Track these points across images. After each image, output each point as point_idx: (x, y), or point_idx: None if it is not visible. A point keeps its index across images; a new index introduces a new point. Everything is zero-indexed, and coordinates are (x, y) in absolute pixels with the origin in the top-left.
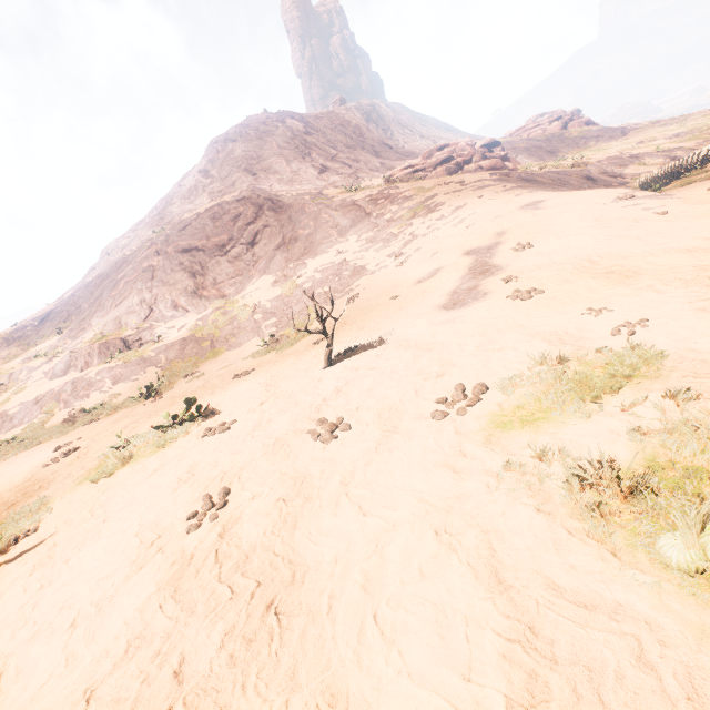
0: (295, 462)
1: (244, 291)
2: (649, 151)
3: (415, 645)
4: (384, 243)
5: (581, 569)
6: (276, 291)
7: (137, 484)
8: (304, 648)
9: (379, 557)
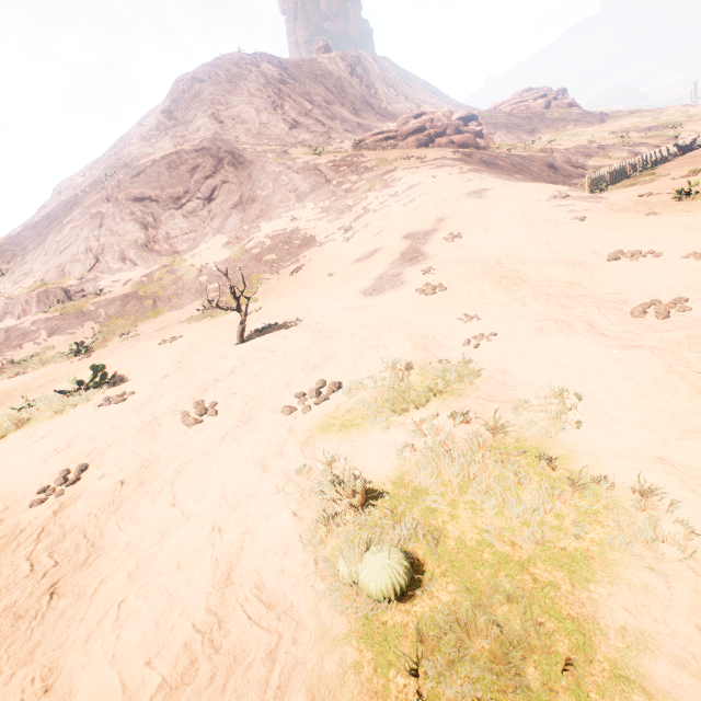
0: (154, 444)
1: (195, 249)
2: (616, 143)
3: (134, 630)
4: (338, 214)
5: (287, 573)
6: (226, 253)
7: (19, 450)
8: (56, 626)
9: (159, 547)
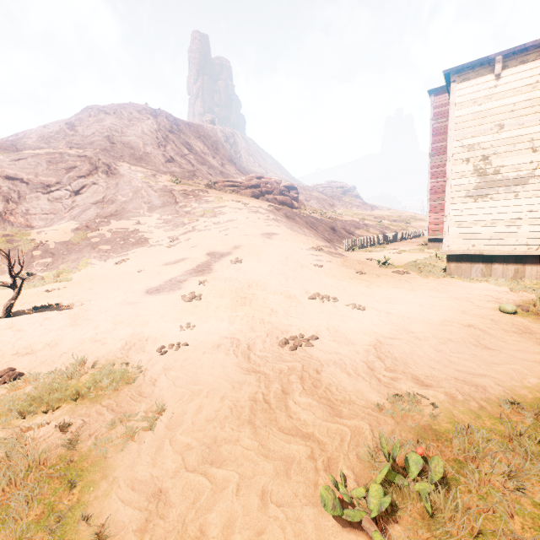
0: None
1: (44, 228)
2: (374, 224)
3: None
4: (174, 227)
5: None
6: (70, 236)
7: None
8: None
9: None
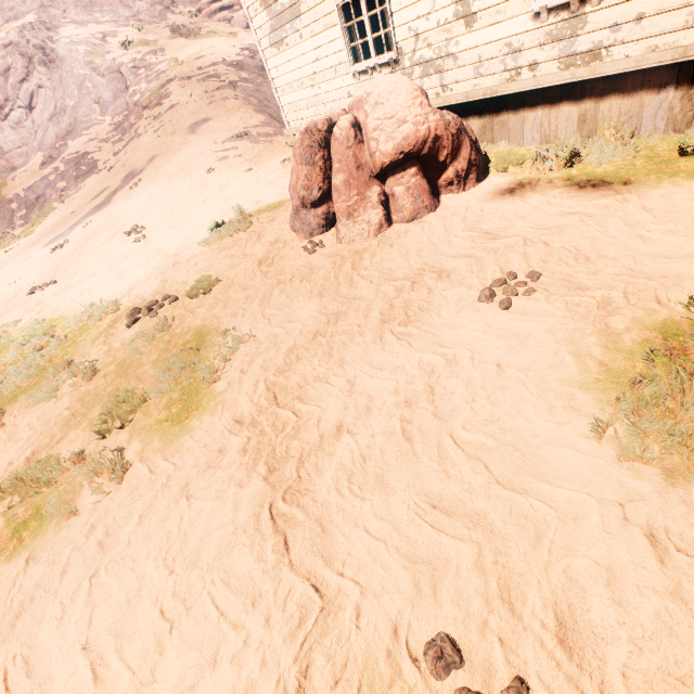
0: None
1: (16, 171)
2: None
3: None
4: (122, 135)
5: None
6: (36, 177)
7: None
8: None
9: None
